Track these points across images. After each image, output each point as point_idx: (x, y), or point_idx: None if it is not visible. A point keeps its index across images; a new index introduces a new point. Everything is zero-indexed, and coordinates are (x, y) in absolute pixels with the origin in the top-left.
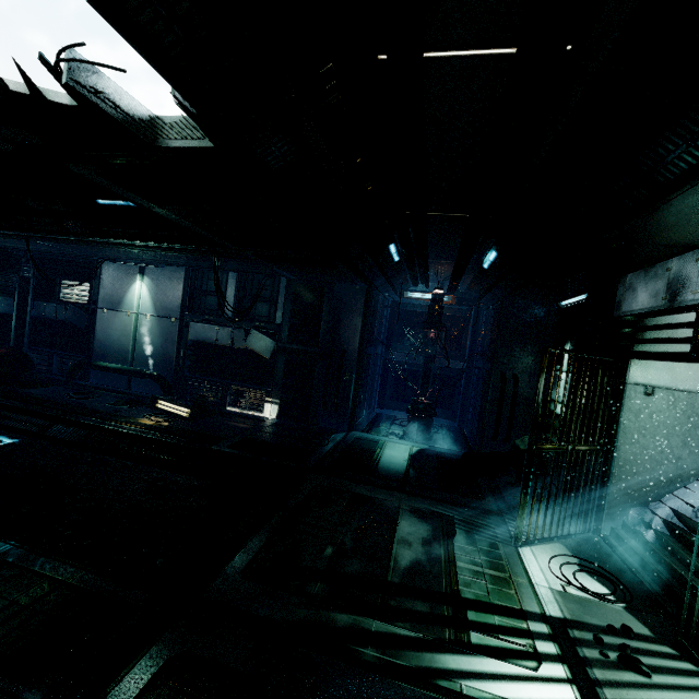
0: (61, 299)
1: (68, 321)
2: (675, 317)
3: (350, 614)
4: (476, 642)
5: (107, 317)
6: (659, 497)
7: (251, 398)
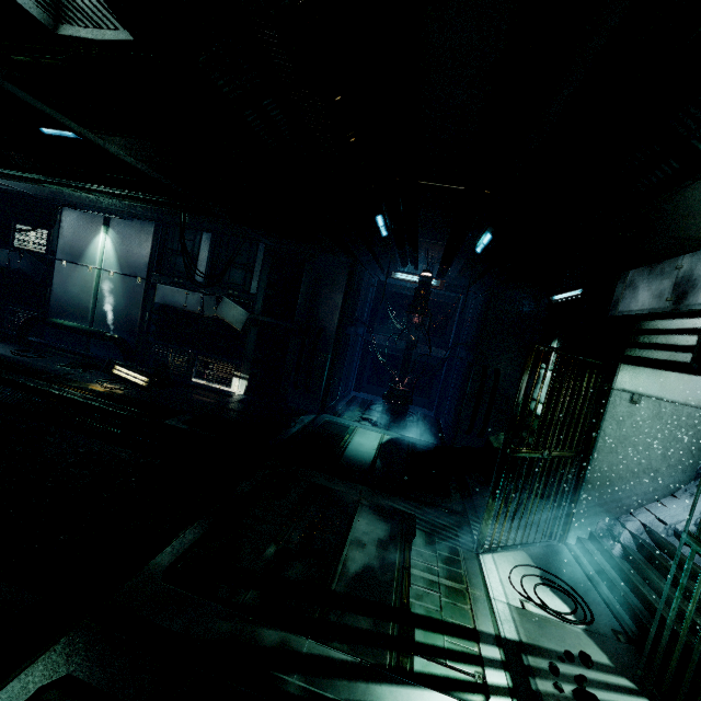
0: (15, 246)
1: (22, 271)
2: (673, 322)
3: (280, 630)
4: (420, 670)
5: (66, 270)
6: (630, 510)
7: (219, 370)
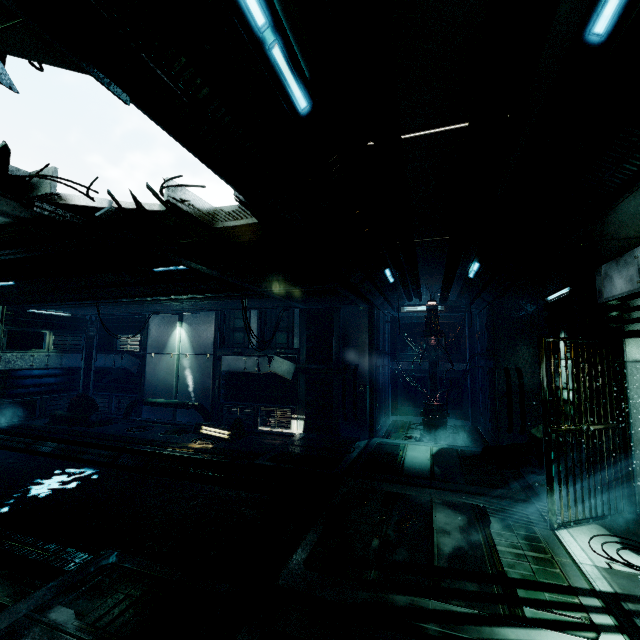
0: (118, 350)
1: (123, 367)
2: None
3: (406, 595)
4: (531, 616)
5: (154, 360)
6: None
7: (279, 416)
